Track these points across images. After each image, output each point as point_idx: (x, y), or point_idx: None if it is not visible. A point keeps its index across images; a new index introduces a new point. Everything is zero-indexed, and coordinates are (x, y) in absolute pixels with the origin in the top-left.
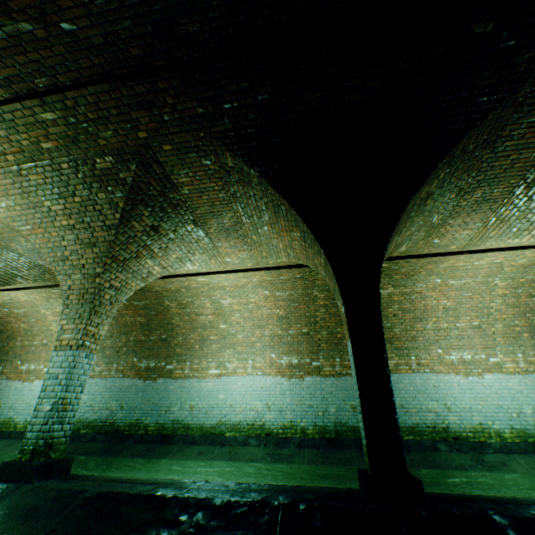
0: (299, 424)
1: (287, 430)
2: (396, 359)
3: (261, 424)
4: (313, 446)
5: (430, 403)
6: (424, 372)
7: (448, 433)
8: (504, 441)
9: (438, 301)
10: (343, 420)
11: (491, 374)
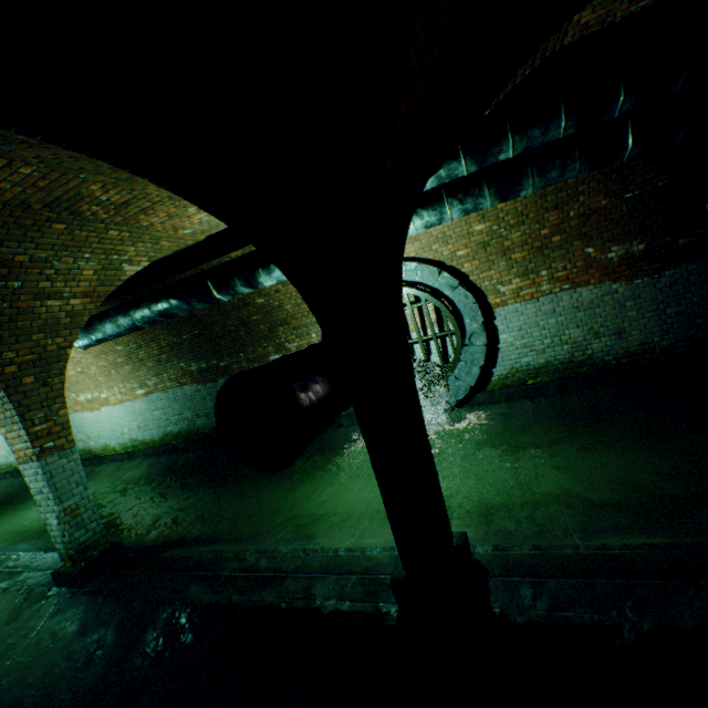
0: None
1: None
2: None
3: (11, 464)
4: None
5: (81, 435)
6: (72, 413)
7: (93, 453)
8: (114, 455)
9: None
10: None
11: (105, 407)
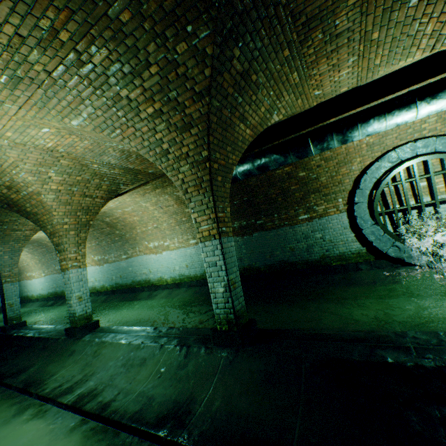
0: (106, 285)
1: (102, 288)
2: (132, 250)
3: (95, 287)
4: (109, 294)
5: (144, 270)
6: (142, 255)
7: (150, 283)
8: (166, 284)
9: (133, 218)
10: (118, 282)
11: (165, 251)
